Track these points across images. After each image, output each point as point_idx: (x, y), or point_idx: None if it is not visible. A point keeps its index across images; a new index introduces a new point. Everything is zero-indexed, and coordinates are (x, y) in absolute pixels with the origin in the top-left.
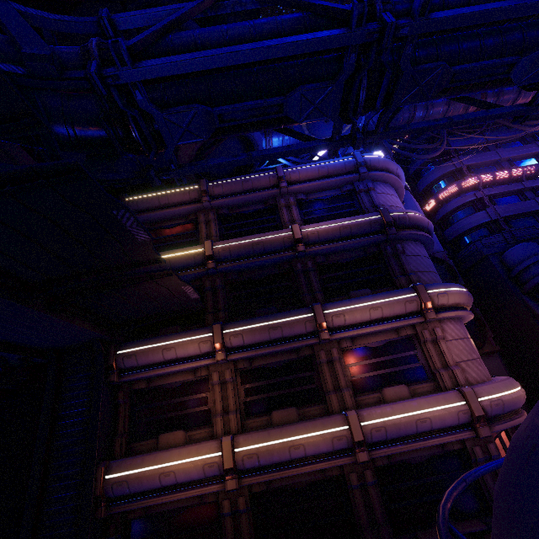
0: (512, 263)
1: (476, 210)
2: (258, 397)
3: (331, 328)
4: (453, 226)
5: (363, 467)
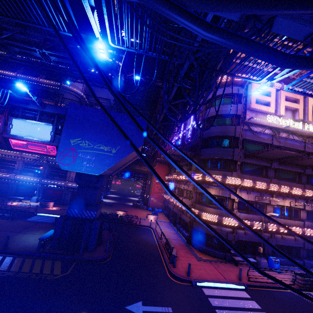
0: None
1: None
2: None
3: None
4: None
5: None
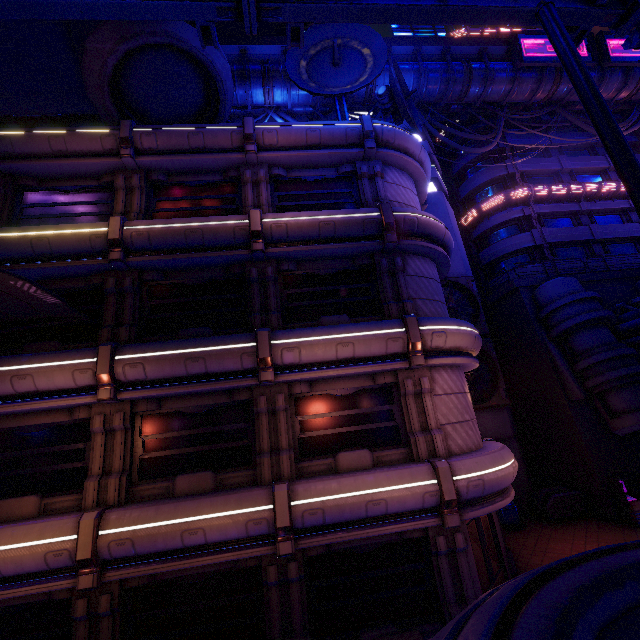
0: (544, 300)
1: (520, 230)
2: (162, 454)
3: (280, 366)
4: (491, 247)
5: (288, 558)
